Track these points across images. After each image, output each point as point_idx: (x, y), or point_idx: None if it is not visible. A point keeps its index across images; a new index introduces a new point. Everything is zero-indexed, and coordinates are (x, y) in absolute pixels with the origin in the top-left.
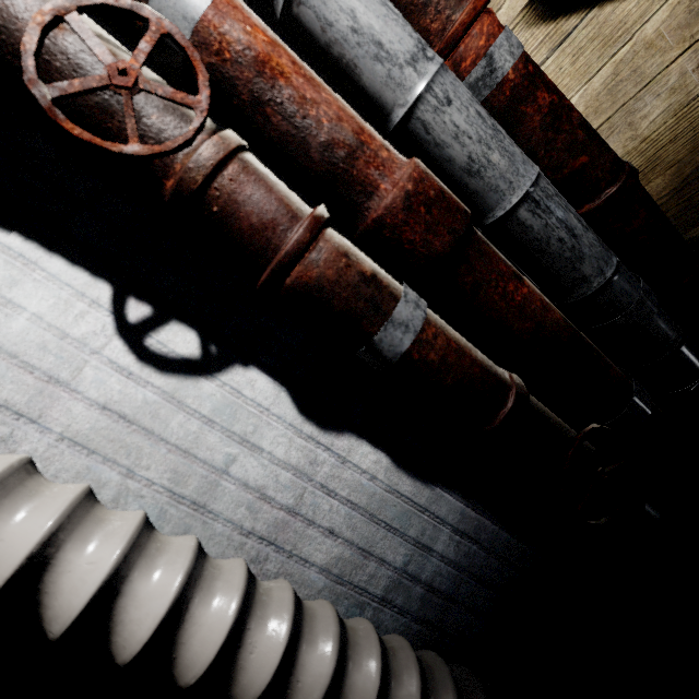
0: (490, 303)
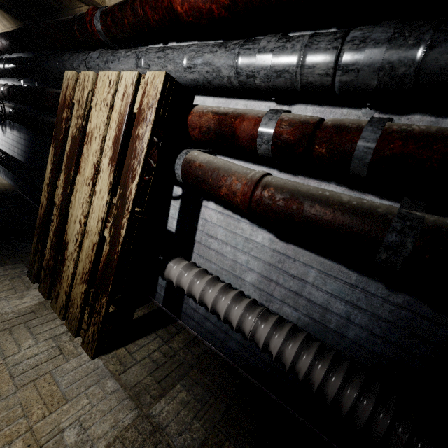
0: None
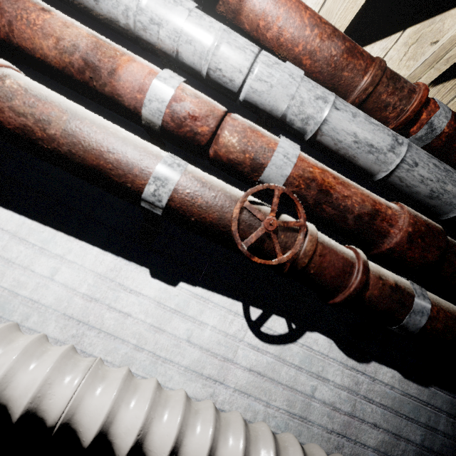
0: None
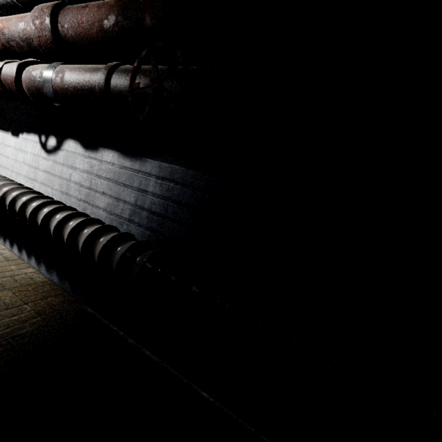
0: (80, 35)
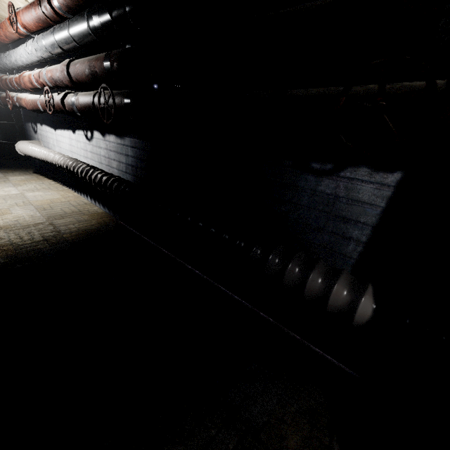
0: (79, 79)
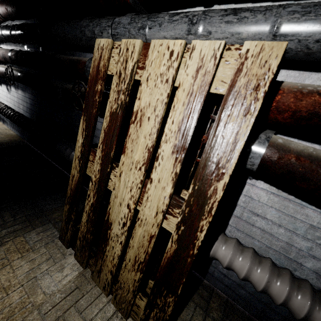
0: None
